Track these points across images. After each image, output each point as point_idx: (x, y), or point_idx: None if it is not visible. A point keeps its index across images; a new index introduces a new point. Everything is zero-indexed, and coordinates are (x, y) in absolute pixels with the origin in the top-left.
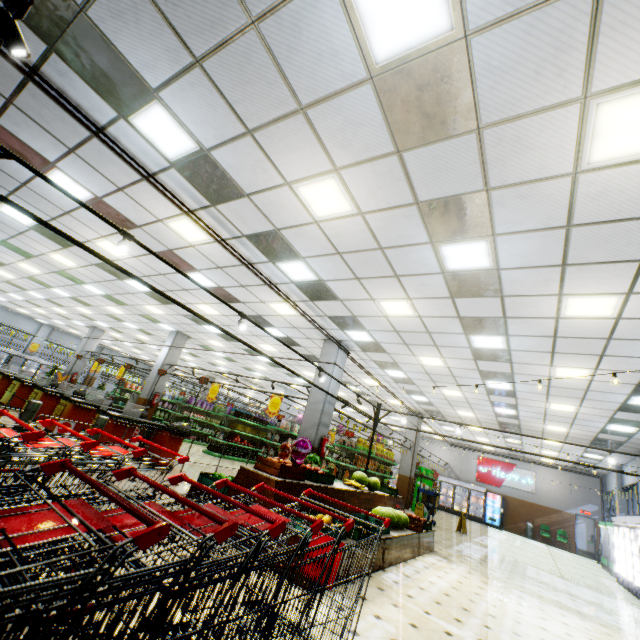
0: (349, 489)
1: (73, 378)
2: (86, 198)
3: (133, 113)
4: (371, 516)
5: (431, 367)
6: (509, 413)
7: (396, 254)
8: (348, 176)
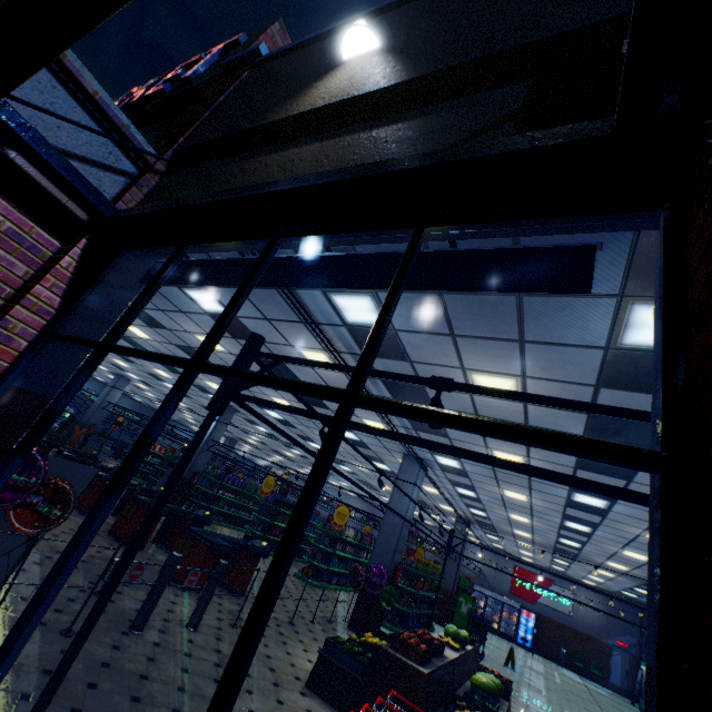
0: (455, 656)
1: (89, 431)
2: (218, 311)
3: (336, 291)
4: (477, 690)
5: (511, 498)
6: (573, 545)
7: None
8: (532, 382)
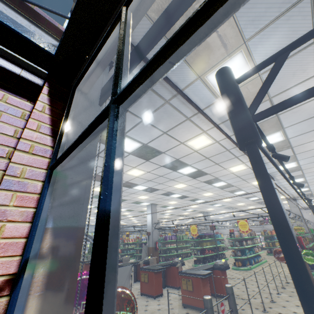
0: None
1: None
2: (135, 148)
3: (211, 70)
4: None
5: None
6: None
7: None
8: None
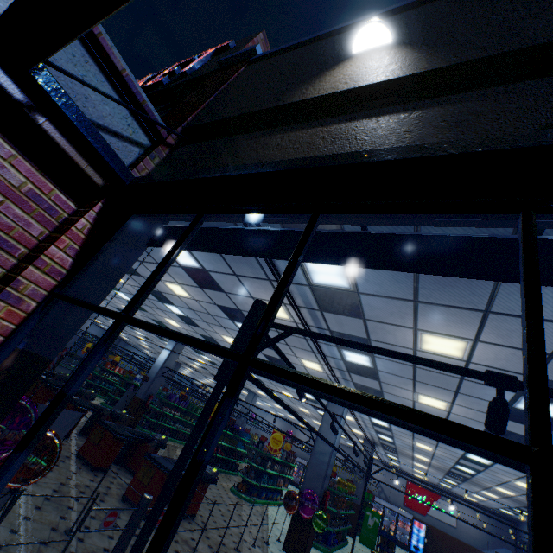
0: None
1: (62, 353)
2: (191, 265)
3: None
4: None
5: None
6: (467, 471)
7: (473, 385)
8: (483, 346)
